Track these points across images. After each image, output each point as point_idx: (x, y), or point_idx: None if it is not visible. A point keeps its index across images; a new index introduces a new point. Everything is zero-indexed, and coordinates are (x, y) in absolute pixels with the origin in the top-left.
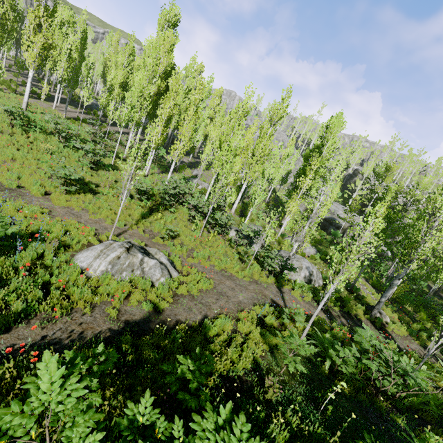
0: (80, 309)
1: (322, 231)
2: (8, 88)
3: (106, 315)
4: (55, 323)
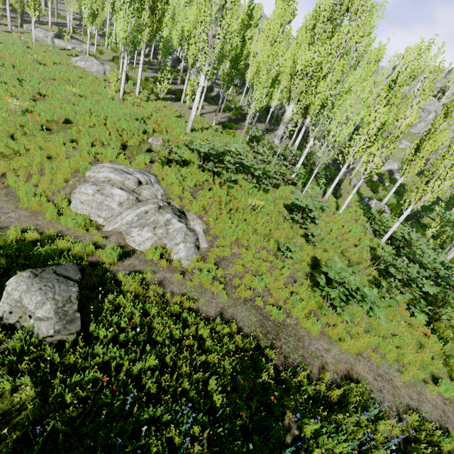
0: None
1: None
2: (150, 92)
3: None
4: None
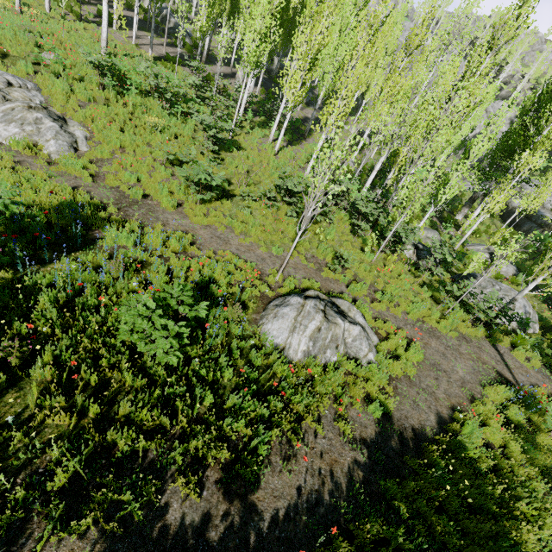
0: (308, 426)
1: (514, 231)
2: (69, 11)
3: (338, 431)
4: (297, 460)
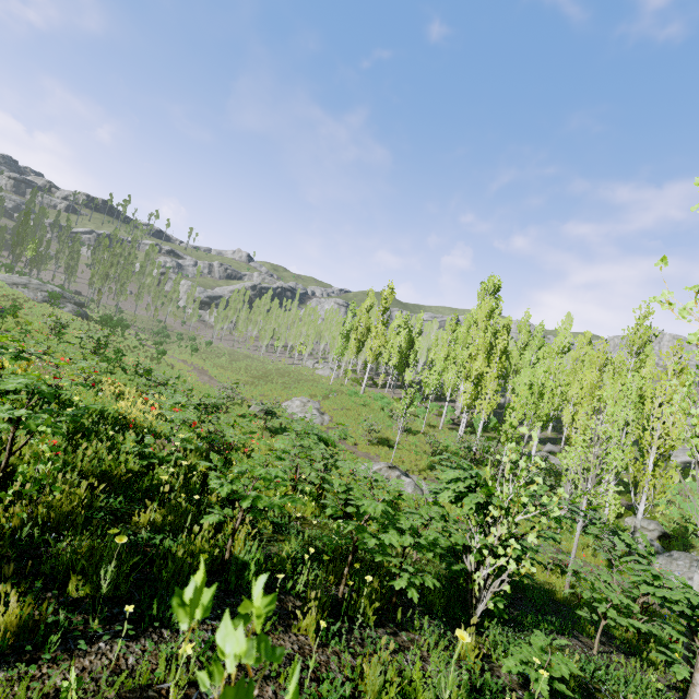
0: None
1: None
2: (357, 383)
3: None
4: None
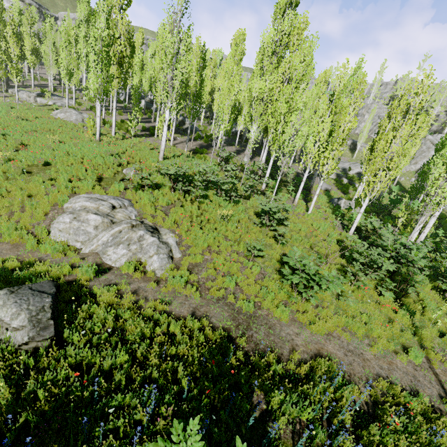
0: None
1: None
2: (125, 131)
3: None
4: None
